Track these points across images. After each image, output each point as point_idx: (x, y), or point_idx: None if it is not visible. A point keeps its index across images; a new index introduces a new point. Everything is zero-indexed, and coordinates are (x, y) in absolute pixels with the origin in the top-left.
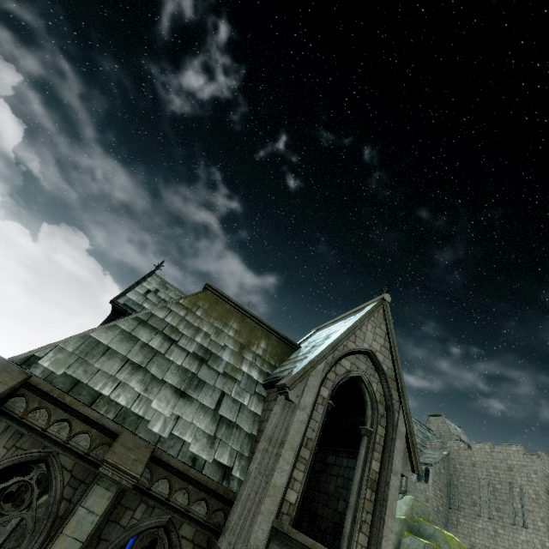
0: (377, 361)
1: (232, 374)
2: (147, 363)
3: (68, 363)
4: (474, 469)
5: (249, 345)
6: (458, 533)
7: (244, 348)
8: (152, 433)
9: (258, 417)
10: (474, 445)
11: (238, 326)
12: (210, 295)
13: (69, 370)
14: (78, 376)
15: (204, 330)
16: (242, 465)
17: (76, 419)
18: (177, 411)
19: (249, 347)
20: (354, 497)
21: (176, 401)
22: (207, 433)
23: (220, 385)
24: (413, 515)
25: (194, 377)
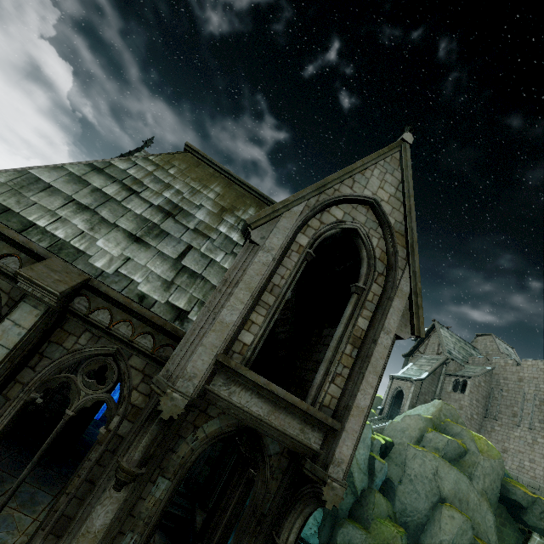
0: (382, 213)
1: (204, 232)
2: (97, 206)
3: None
4: (521, 384)
5: (232, 209)
6: (491, 439)
7: (226, 212)
8: (93, 267)
9: None
10: (525, 362)
11: (222, 190)
12: (190, 157)
13: None
14: (9, 204)
15: (176, 188)
16: None
17: (3, 242)
18: (128, 253)
19: (232, 212)
20: (331, 351)
21: (128, 244)
22: (162, 278)
23: (187, 239)
24: (441, 416)
25: (155, 228)
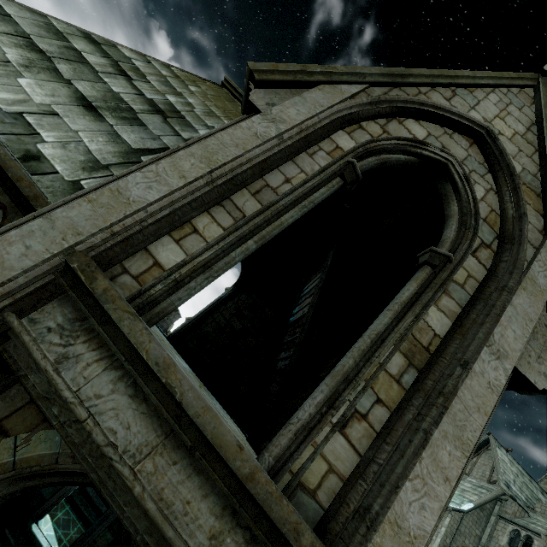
0: (499, 151)
1: None
2: (59, 58)
3: None
4: None
5: None
6: None
7: None
8: None
9: None
10: None
11: None
12: (225, 92)
13: None
14: None
15: (188, 100)
16: None
17: None
18: (59, 109)
19: None
20: (353, 358)
21: (69, 103)
22: (93, 156)
23: (169, 142)
24: None
25: (128, 111)
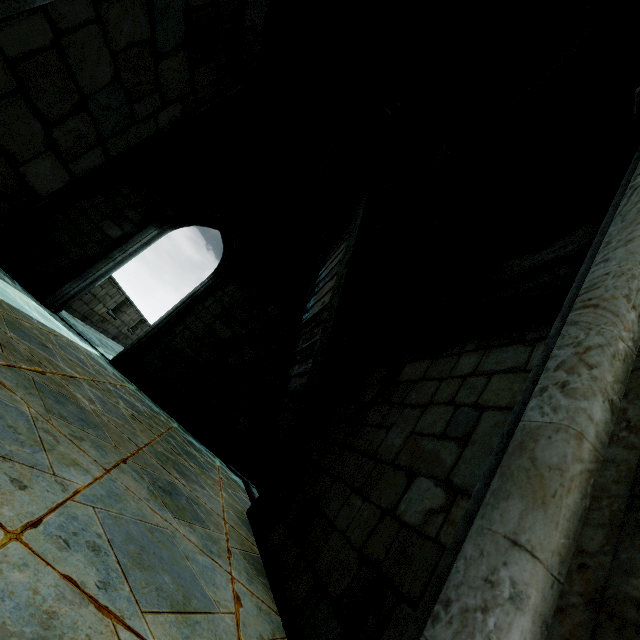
0: None
1: None
2: None
3: None
4: None
5: None
6: None
7: None
8: None
9: None
10: None
11: None
12: None
13: None
14: None
15: None
16: None
17: None
18: None
19: None
20: (600, 392)
21: None
22: None
23: None
24: None
25: None
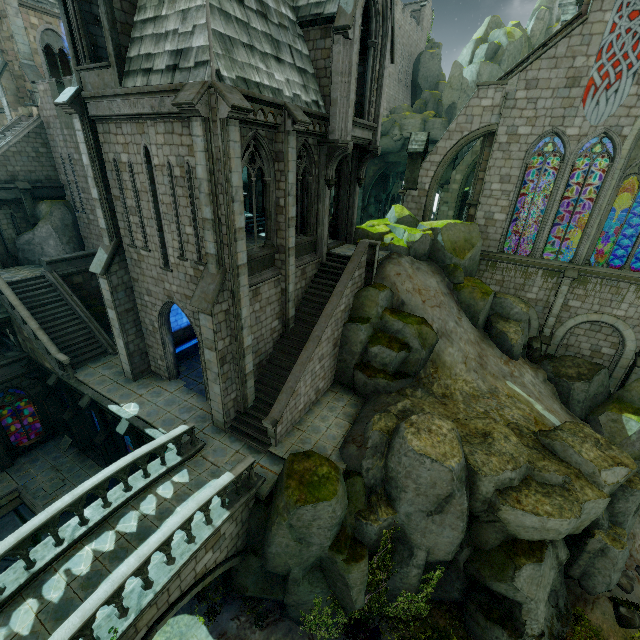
0: None
1: (282, 23)
2: (251, 40)
3: (230, 67)
4: None
5: None
6: None
7: None
8: (288, 98)
9: (309, 58)
10: None
11: None
12: None
13: (235, 72)
14: (241, 75)
15: None
16: (320, 97)
17: (263, 107)
18: (285, 76)
19: None
20: (369, 91)
21: (280, 68)
22: (301, 85)
23: (285, 39)
24: None
25: (273, 40)
